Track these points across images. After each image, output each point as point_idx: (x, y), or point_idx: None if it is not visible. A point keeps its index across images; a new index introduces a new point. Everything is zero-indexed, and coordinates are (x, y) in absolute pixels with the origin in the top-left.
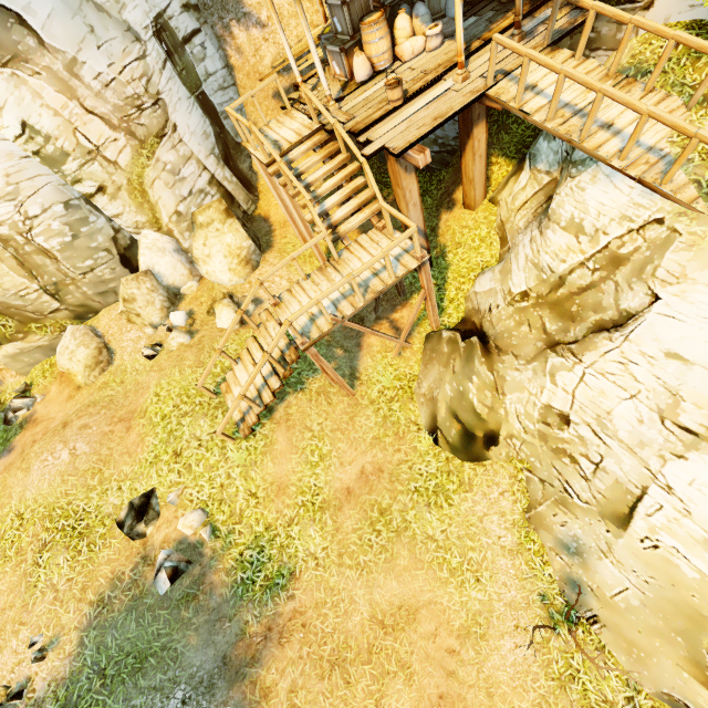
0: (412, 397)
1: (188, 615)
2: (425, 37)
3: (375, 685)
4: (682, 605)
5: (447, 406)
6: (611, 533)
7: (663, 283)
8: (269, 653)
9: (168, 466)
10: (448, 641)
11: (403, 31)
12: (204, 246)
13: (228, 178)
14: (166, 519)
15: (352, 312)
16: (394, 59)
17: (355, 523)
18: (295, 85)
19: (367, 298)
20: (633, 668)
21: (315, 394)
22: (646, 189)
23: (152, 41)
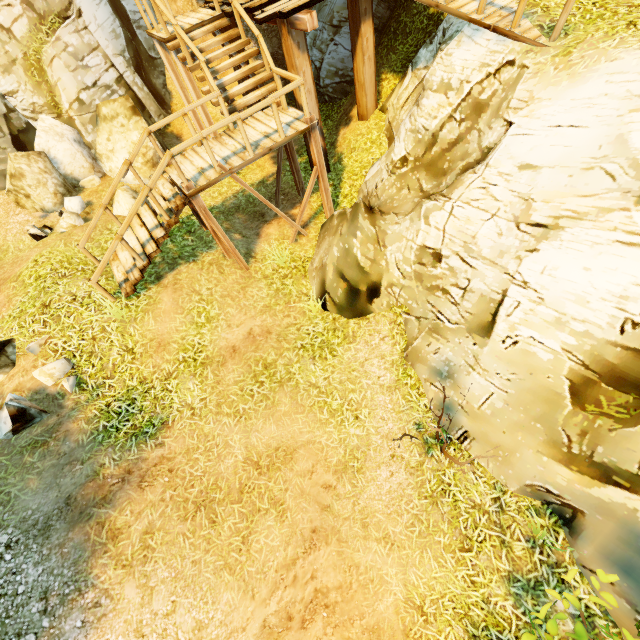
0: (305, 275)
1: (32, 460)
2: None
3: (244, 522)
4: (539, 391)
5: (334, 267)
6: (477, 345)
7: (515, 110)
8: (125, 495)
9: (33, 317)
10: (325, 477)
11: None
12: (107, 140)
13: (138, 84)
14: (22, 368)
15: (241, 164)
16: None
17: (238, 376)
18: None
19: (257, 152)
20: (499, 472)
21: (208, 264)
22: (500, 38)
23: None
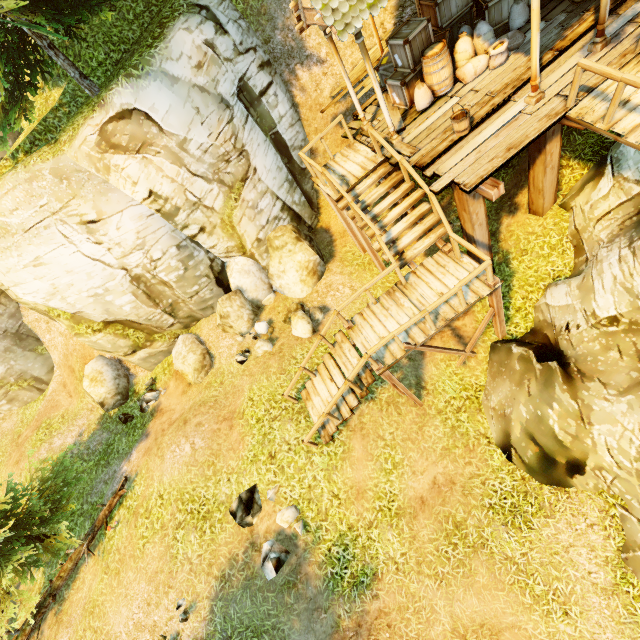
0: (479, 408)
1: (290, 601)
2: (487, 54)
3: None
4: None
5: (522, 427)
6: None
7: None
8: None
9: (265, 466)
10: None
11: (464, 54)
12: (279, 264)
13: (296, 202)
14: (267, 512)
15: (424, 339)
16: (454, 81)
17: (431, 533)
18: (355, 115)
19: (438, 325)
20: None
21: (385, 404)
22: None
23: (237, 104)
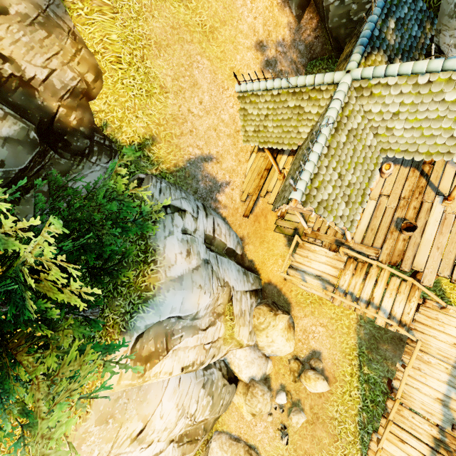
0: None
1: None
2: None
3: None
4: None
5: None
6: None
7: None
8: None
9: None
10: None
11: None
12: (266, 338)
13: (252, 282)
14: None
15: None
16: None
17: None
18: (282, 217)
19: None
20: None
21: None
22: None
23: (209, 255)
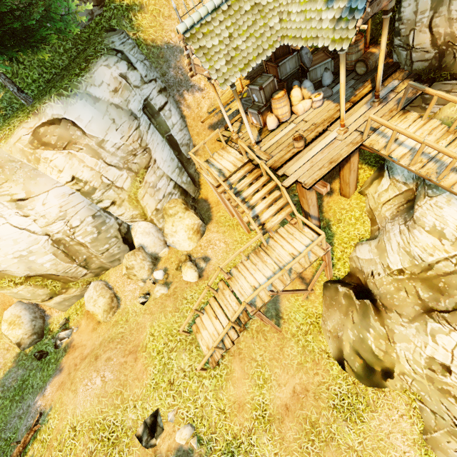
0: (320, 331)
1: None
2: (311, 99)
3: None
4: None
5: (351, 346)
6: None
7: None
8: None
9: (166, 392)
10: None
11: (296, 98)
12: (172, 226)
13: (184, 181)
14: (168, 432)
15: (283, 288)
16: (291, 113)
17: (295, 434)
18: (226, 127)
19: (292, 277)
20: None
21: (255, 332)
22: None
23: (142, 116)
